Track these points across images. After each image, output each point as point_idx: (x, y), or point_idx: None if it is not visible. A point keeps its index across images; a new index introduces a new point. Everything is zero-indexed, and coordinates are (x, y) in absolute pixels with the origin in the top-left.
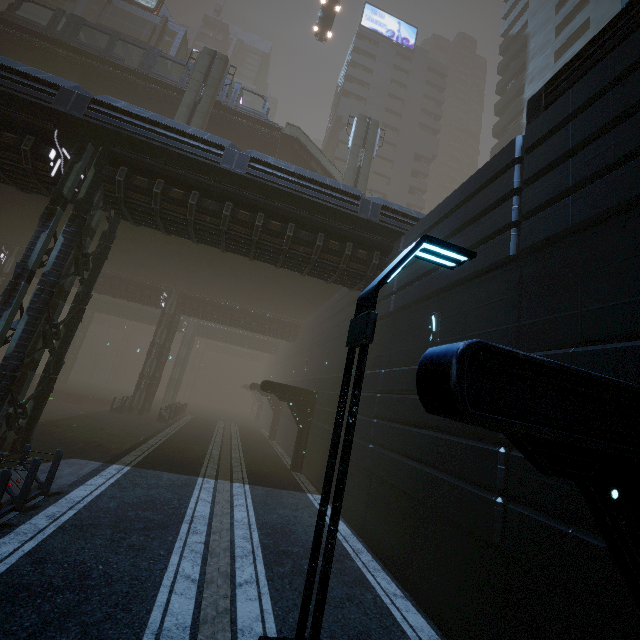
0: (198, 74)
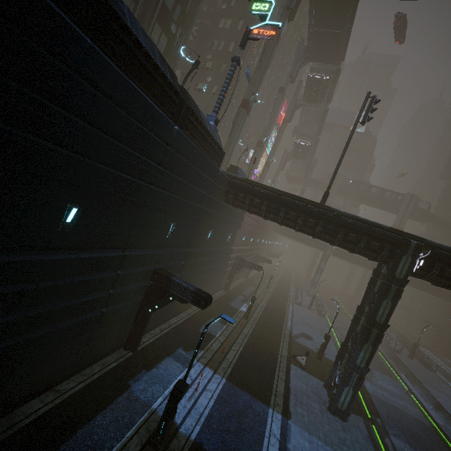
0: (405, 204)
